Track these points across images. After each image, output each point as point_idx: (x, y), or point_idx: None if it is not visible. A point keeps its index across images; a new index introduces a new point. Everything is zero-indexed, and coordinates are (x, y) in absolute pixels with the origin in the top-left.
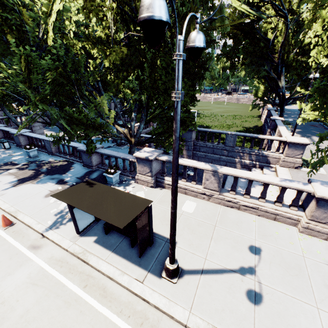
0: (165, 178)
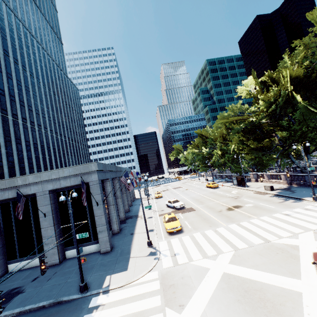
0: (257, 179)
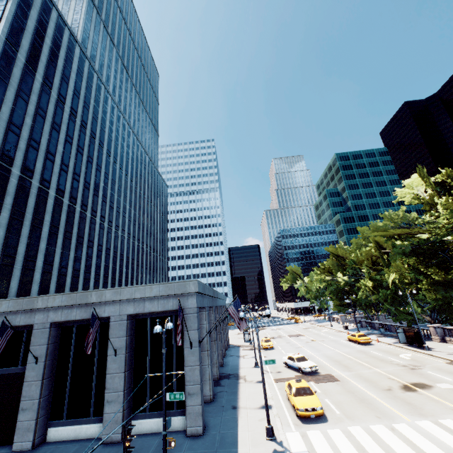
0: (445, 337)
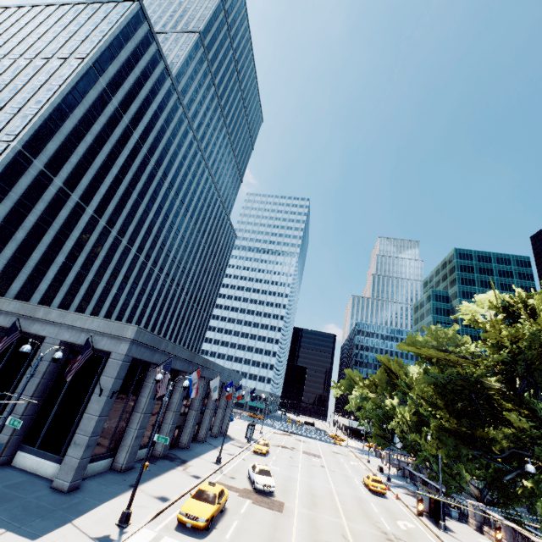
0: (484, 526)
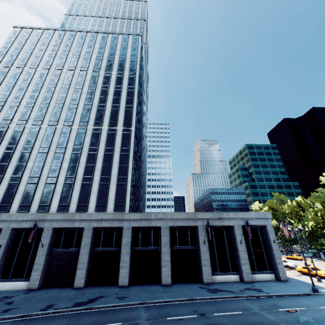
0: None
